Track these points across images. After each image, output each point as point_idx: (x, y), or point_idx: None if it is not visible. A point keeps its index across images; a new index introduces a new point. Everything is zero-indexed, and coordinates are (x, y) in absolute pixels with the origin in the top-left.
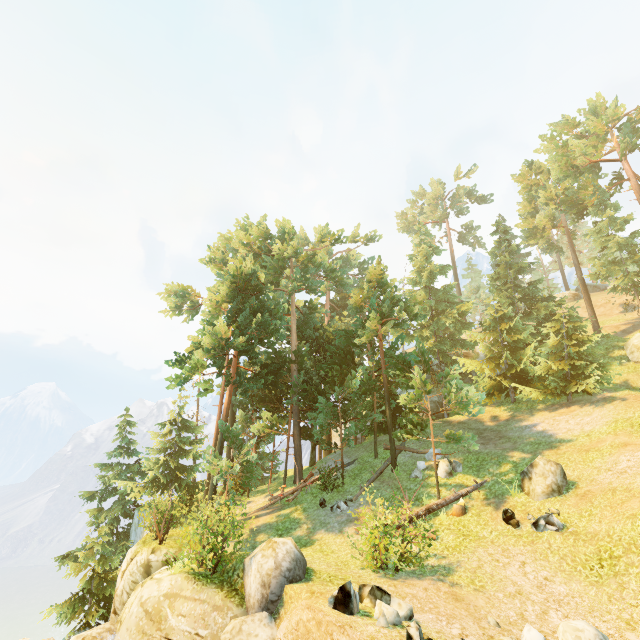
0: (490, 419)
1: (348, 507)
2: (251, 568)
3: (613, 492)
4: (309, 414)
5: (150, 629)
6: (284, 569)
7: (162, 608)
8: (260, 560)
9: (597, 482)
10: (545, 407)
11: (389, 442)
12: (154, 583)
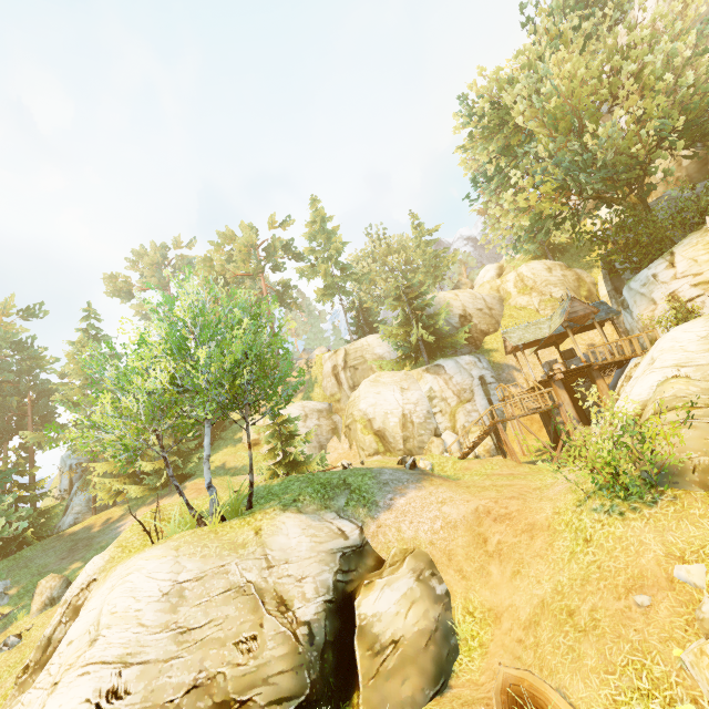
0: (102, 523)
1: None
2: None
3: None
4: None
5: None
6: None
7: None
8: None
9: None
10: (151, 501)
11: None
12: None
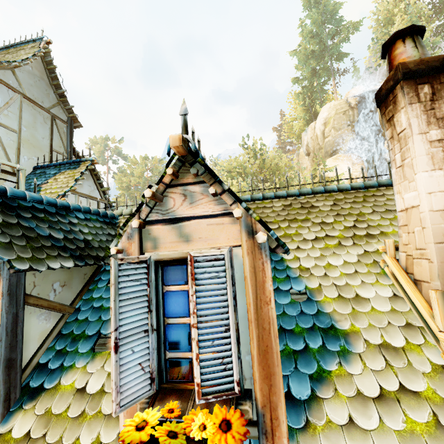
0: None
1: None
2: None
3: None
4: None
5: None
6: None
7: None
8: None
9: None
10: None
11: None
12: None
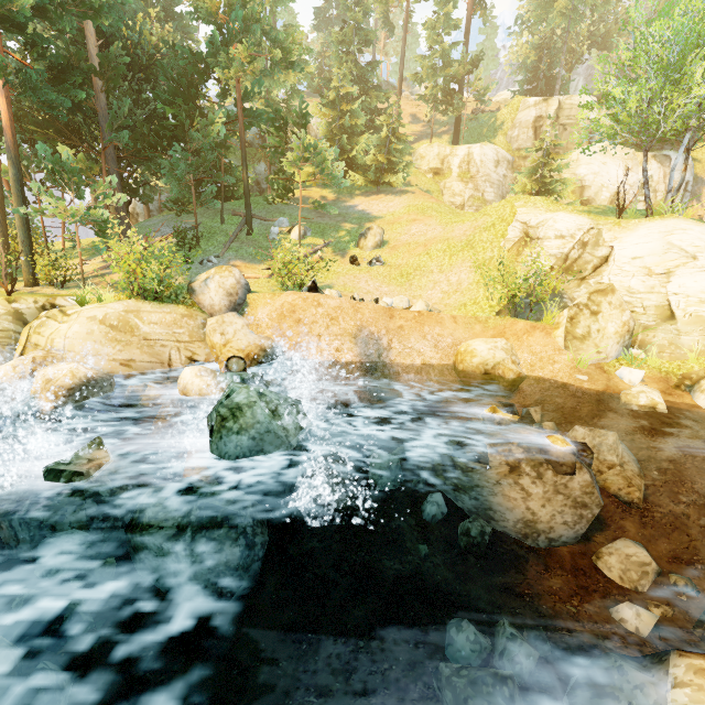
0: (320, 199)
1: (218, 262)
2: (209, 287)
3: (409, 245)
4: (162, 161)
5: (124, 337)
6: (243, 284)
7: (128, 323)
8: (220, 280)
9: (400, 241)
10: (361, 193)
11: (246, 207)
12: (96, 309)
